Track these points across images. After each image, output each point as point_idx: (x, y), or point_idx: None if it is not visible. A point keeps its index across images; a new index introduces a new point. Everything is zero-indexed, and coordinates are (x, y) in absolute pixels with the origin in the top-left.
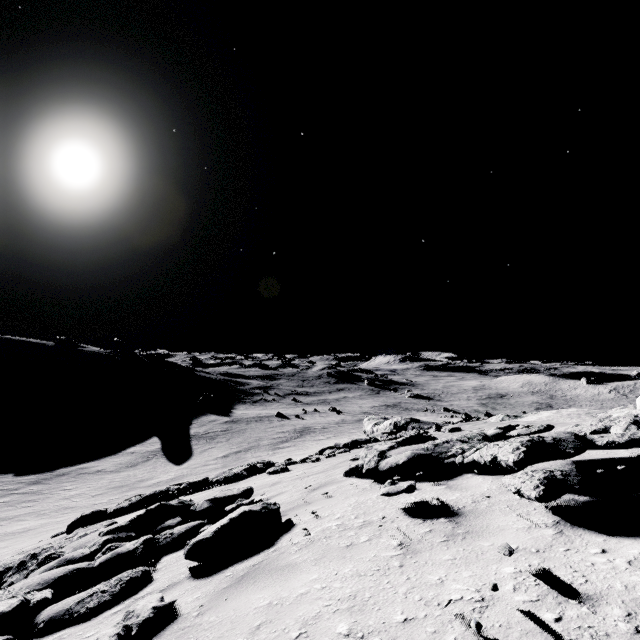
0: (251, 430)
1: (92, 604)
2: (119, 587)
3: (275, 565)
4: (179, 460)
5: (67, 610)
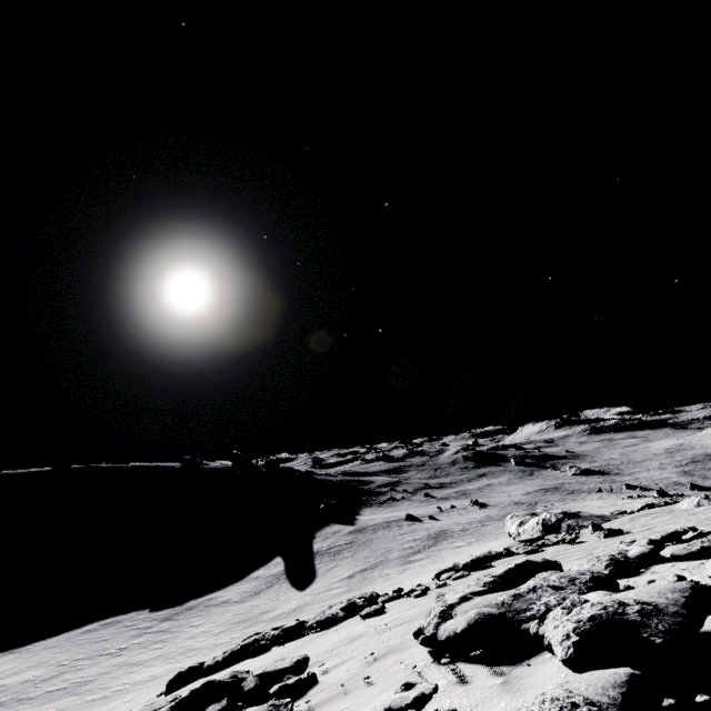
0: (378, 540)
1: None
2: None
3: None
4: (302, 584)
5: None
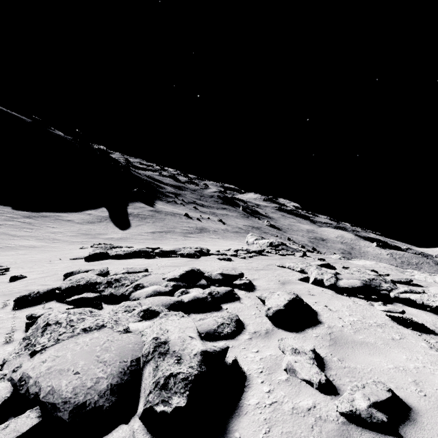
0: (168, 220)
1: (228, 330)
2: (234, 323)
3: (351, 339)
4: (122, 227)
5: (214, 330)
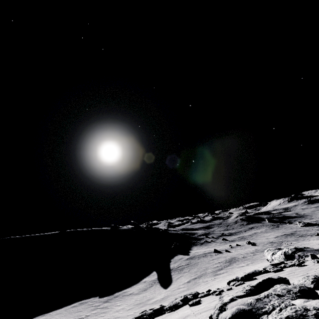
0: (201, 263)
1: None
2: None
3: None
4: (166, 285)
5: None
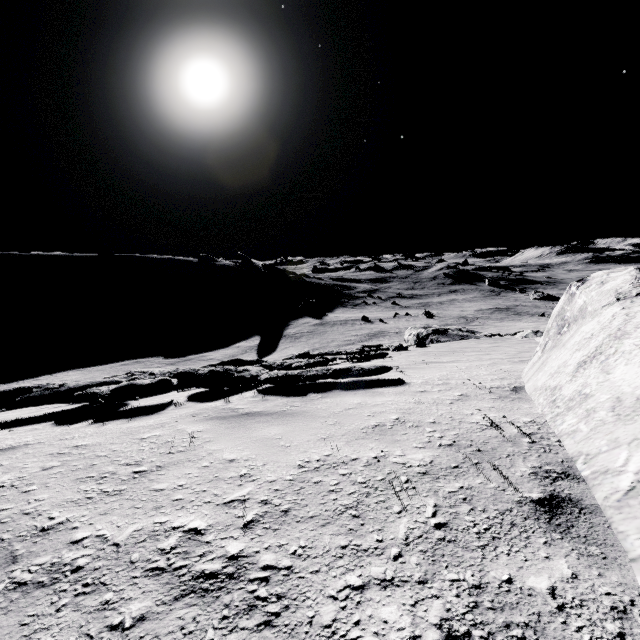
0: (330, 332)
1: None
2: None
3: None
4: (264, 355)
5: None
